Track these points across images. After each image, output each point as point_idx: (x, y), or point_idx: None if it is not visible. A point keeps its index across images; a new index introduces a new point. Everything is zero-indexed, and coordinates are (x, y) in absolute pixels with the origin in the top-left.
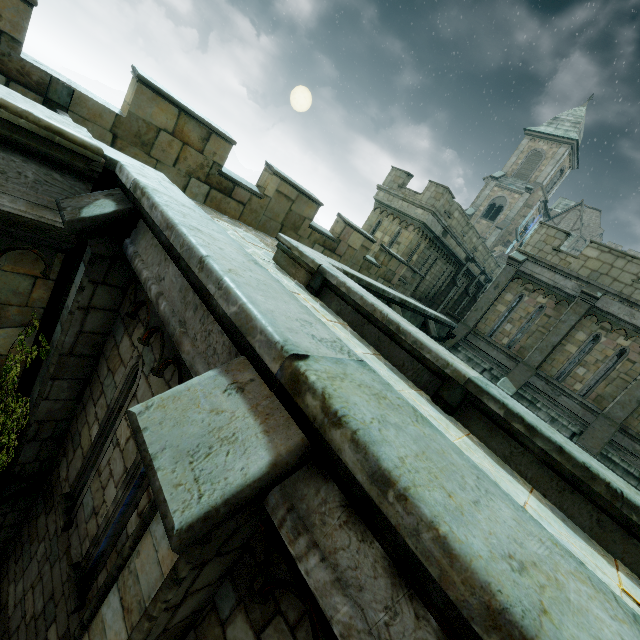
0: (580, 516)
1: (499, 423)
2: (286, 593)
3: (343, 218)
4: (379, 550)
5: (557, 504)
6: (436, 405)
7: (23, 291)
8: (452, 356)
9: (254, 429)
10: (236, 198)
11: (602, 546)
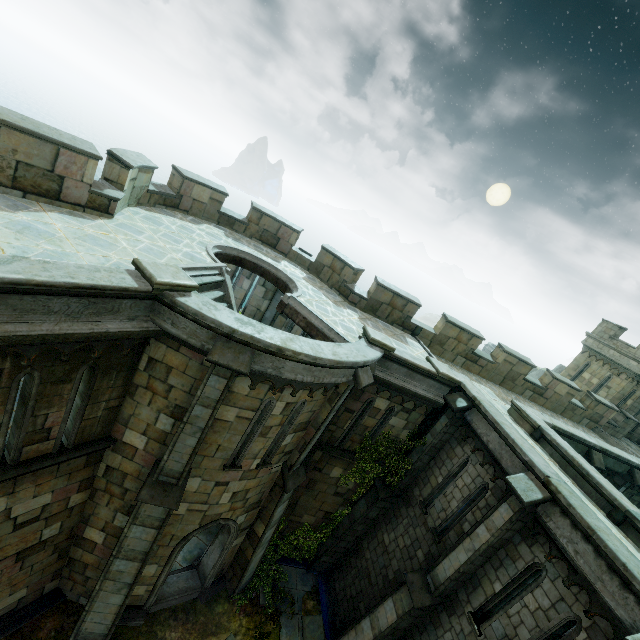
0: None
1: None
2: (540, 536)
3: (551, 373)
4: (568, 521)
5: None
6: (608, 518)
7: (416, 418)
8: (622, 497)
9: (537, 489)
10: (478, 364)
11: None
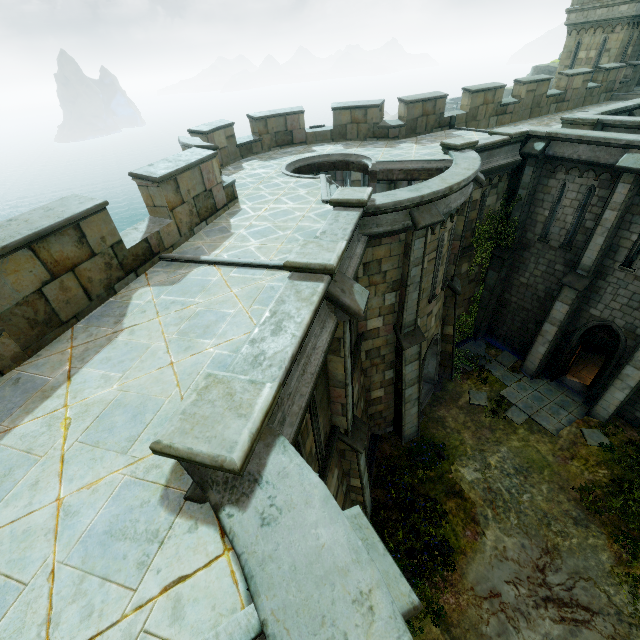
0: None
1: None
2: None
3: (565, 74)
4: None
5: None
6: None
7: (502, 187)
8: None
9: None
10: (508, 112)
11: None
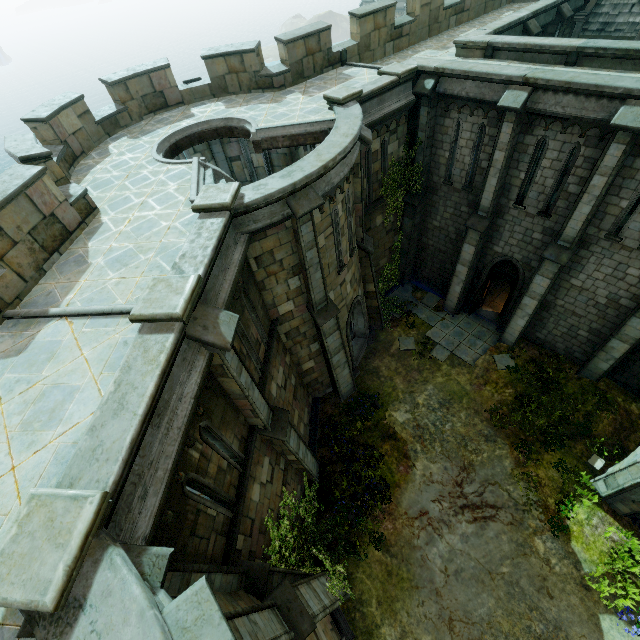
0: (628, 67)
1: (593, 56)
2: (535, 122)
3: None
4: (550, 93)
5: (620, 69)
6: (566, 67)
7: (402, 131)
8: (570, 41)
9: (521, 93)
10: (404, 35)
11: (636, 71)
